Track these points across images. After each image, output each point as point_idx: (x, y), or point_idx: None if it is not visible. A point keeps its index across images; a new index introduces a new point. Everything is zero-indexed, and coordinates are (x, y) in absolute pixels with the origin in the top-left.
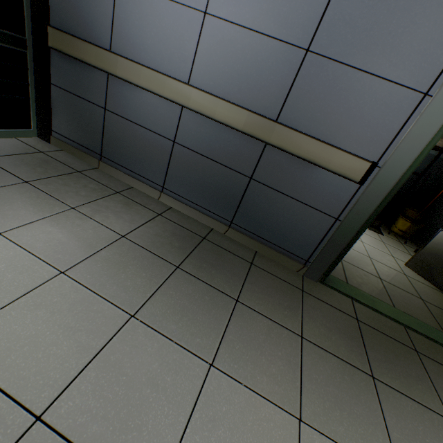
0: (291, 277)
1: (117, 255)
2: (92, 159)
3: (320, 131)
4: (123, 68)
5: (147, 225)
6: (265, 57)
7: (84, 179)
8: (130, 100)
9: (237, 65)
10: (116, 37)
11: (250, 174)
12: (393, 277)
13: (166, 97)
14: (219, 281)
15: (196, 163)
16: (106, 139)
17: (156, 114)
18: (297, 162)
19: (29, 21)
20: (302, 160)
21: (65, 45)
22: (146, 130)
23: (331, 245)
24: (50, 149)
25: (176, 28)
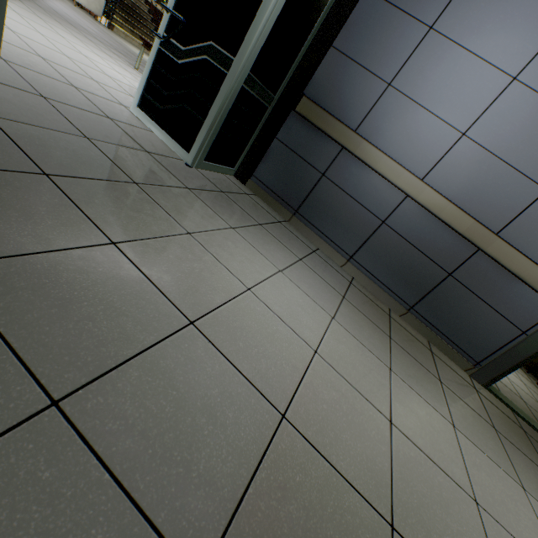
0: (462, 374)
1: (350, 313)
2: (285, 212)
3: (534, 255)
4: (364, 150)
5: (350, 291)
6: (505, 183)
7: (287, 231)
8: (354, 175)
9: (476, 181)
10: (366, 123)
11: (451, 271)
12: (532, 402)
13: (396, 186)
14: (421, 360)
15: (398, 246)
16: (310, 199)
17: (375, 194)
18: (503, 273)
19: (284, 85)
20: (508, 273)
21: (313, 115)
22: (358, 204)
23: (510, 354)
24: (249, 192)
25: (430, 136)
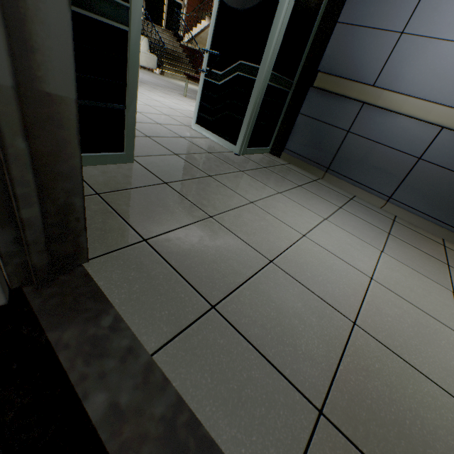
0: None
1: (399, 246)
2: (317, 171)
3: None
4: (386, 99)
5: (394, 228)
6: None
7: (323, 187)
8: (379, 124)
9: None
10: (384, 75)
11: None
12: None
13: (428, 121)
14: None
15: (440, 177)
16: (339, 155)
17: (405, 135)
18: None
19: (300, 69)
20: None
21: (330, 84)
22: (388, 148)
23: None
24: (284, 163)
25: None
